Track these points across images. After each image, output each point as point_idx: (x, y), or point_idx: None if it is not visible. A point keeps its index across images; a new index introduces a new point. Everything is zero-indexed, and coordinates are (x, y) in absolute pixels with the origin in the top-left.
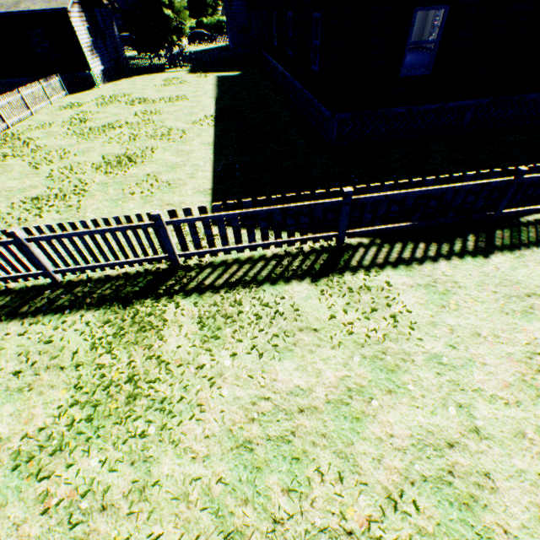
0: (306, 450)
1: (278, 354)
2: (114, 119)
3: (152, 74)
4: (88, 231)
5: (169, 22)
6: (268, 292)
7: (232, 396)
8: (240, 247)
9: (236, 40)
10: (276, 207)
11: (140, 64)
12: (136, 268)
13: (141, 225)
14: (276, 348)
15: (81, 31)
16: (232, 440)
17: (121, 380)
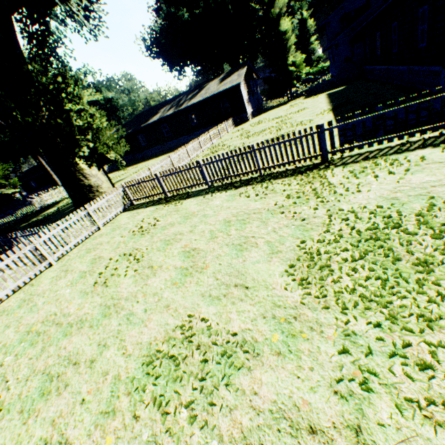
0: (439, 196)
1: (409, 173)
2: (264, 128)
3: (279, 107)
4: (283, 141)
5: (291, 74)
6: (395, 157)
7: (378, 188)
8: (370, 142)
9: (340, 69)
10: (400, 107)
11: (272, 104)
12: (301, 164)
13: (310, 133)
14: (407, 172)
15: (244, 93)
16: (382, 198)
17: (308, 192)
